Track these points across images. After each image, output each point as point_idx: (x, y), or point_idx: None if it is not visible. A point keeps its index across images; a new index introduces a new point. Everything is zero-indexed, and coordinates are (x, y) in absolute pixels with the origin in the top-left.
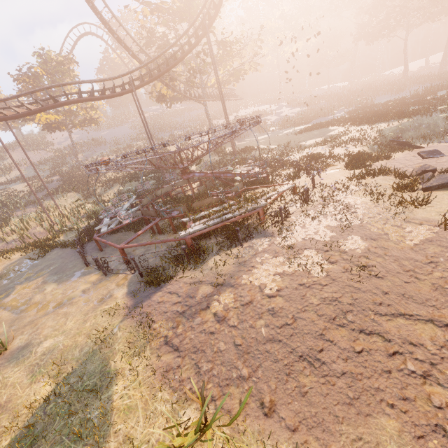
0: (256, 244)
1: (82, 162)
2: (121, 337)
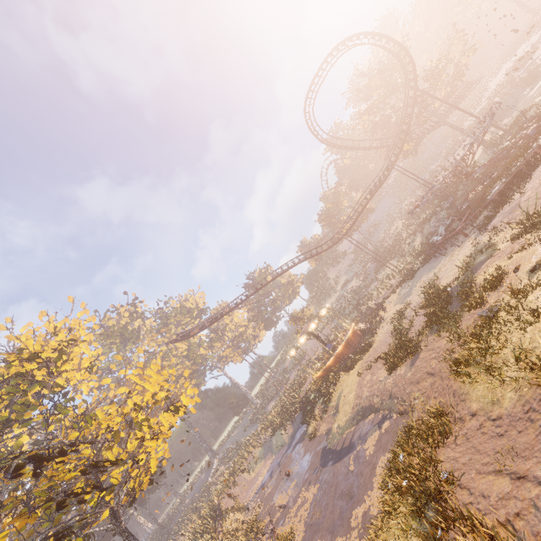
0: (540, 167)
1: (376, 246)
2: (485, 238)
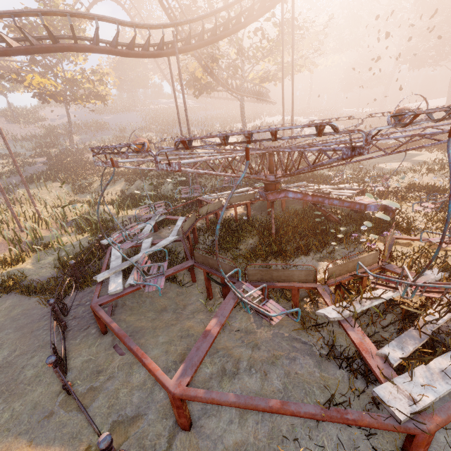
0: None
1: (77, 146)
2: None
